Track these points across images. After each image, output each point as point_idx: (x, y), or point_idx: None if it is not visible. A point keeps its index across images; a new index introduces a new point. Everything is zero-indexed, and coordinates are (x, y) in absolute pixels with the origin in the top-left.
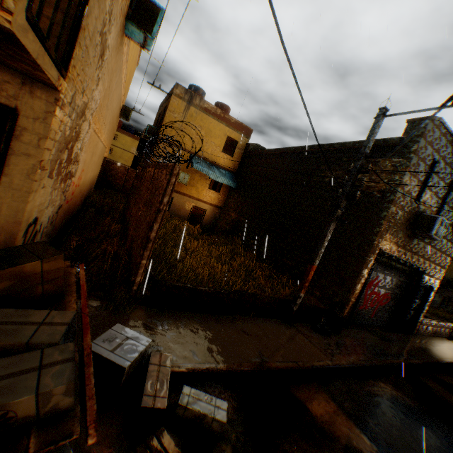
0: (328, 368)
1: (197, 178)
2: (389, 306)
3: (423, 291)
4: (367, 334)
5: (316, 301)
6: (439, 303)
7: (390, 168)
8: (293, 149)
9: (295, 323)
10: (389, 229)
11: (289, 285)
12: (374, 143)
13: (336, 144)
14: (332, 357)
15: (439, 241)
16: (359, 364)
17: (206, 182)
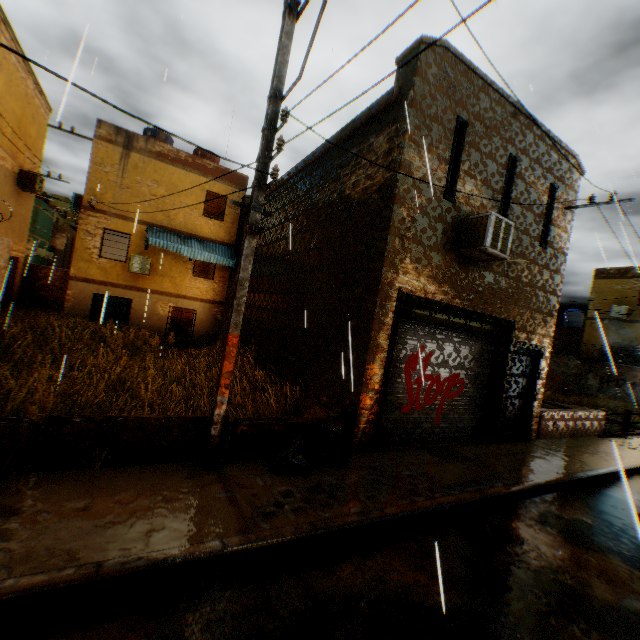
0: (217, 557)
1: (170, 263)
2: (470, 397)
3: (528, 362)
4: (421, 455)
5: (323, 414)
6: (597, 387)
7: (386, 145)
8: (283, 179)
9: (232, 463)
10: (409, 252)
11: (287, 396)
12: (362, 118)
13: (324, 145)
14: (261, 523)
15: (525, 269)
16: (336, 526)
17: (186, 267)
